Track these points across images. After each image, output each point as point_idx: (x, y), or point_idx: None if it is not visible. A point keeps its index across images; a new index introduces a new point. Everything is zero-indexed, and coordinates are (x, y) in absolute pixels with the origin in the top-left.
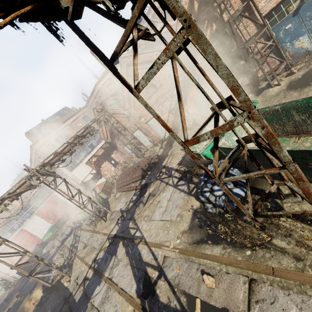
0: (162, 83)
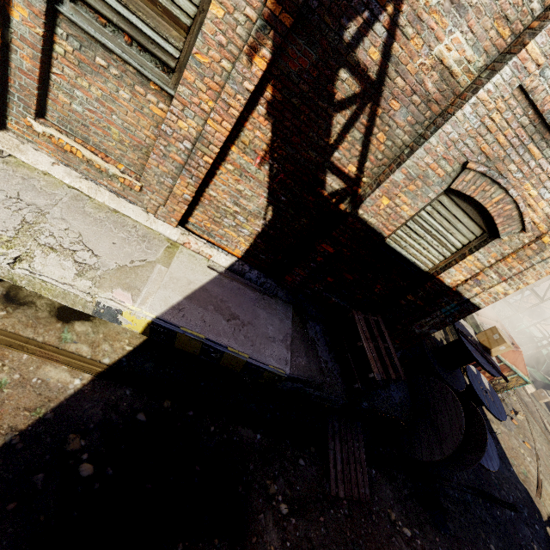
0: None
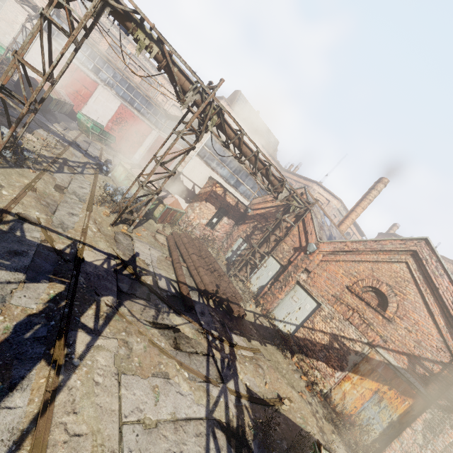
0: (397, 324)
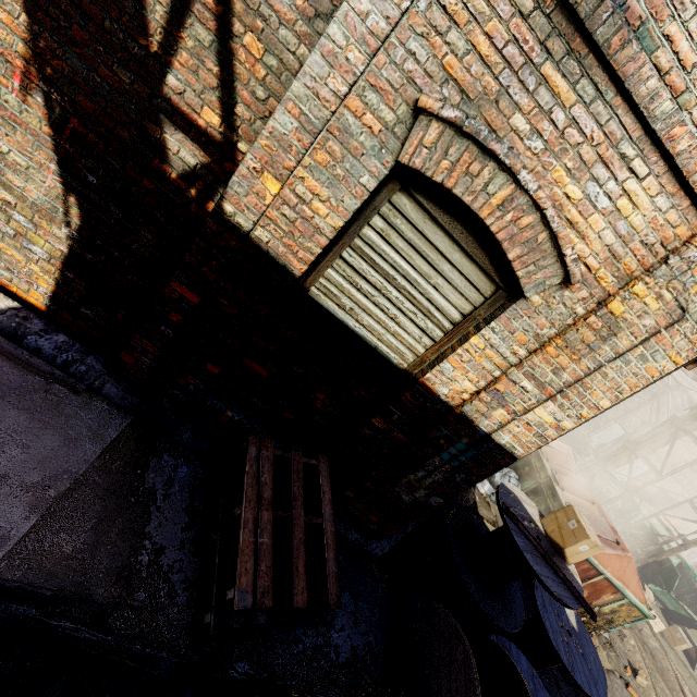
0: None
